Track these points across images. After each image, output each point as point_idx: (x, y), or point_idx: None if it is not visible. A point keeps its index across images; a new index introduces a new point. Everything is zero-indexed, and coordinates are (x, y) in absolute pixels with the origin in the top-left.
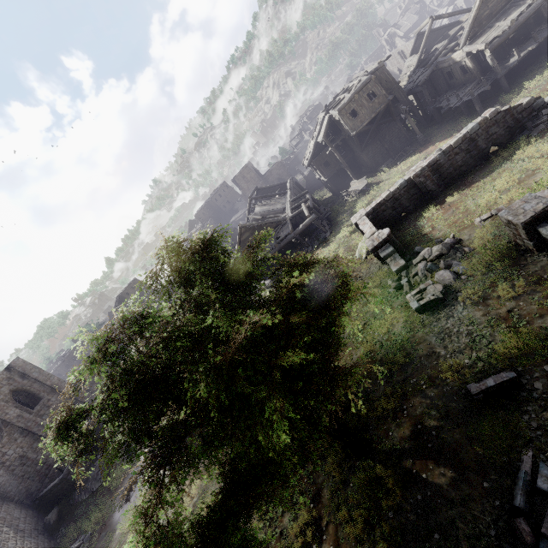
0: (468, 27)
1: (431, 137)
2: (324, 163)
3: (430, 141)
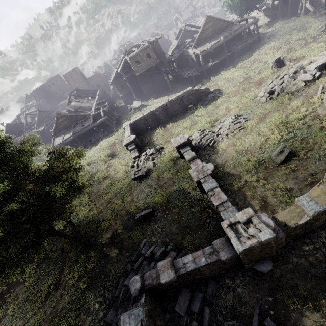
0: (196, 39)
1: (175, 89)
2: (122, 84)
3: (174, 91)
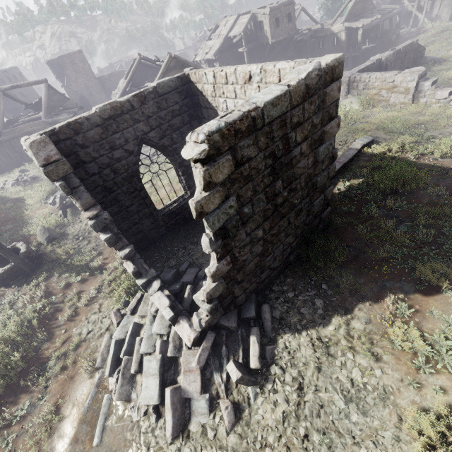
0: (348, 11)
1: None
2: None
3: None
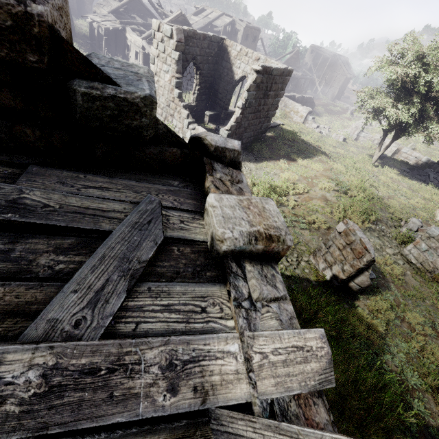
0: (286, 59)
1: None
2: None
3: None
